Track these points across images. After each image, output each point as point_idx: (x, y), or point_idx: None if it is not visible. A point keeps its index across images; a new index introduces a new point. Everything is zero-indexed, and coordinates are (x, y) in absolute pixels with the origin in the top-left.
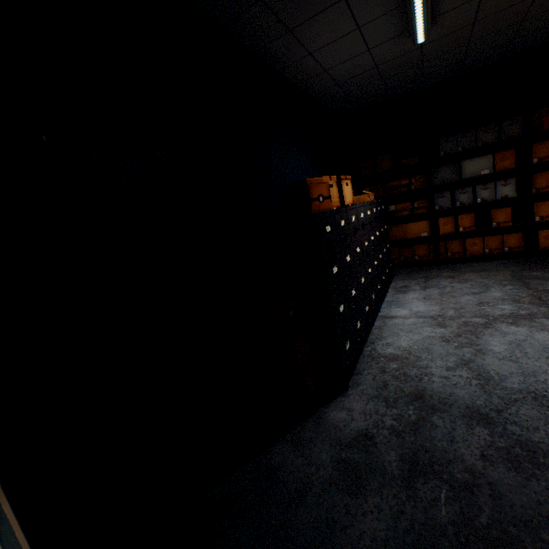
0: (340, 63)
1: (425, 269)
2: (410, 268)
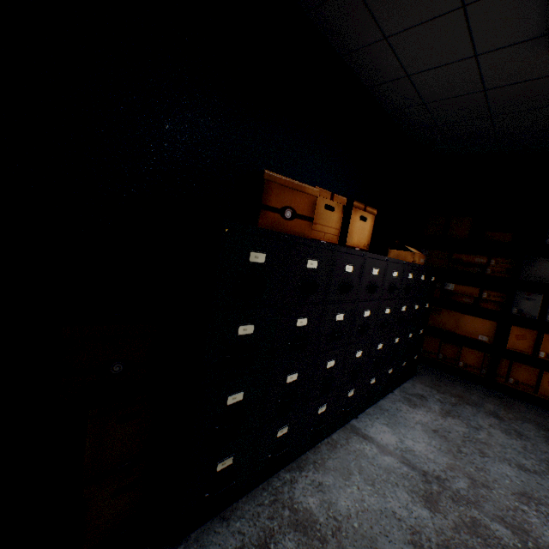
0: (429, 69)
1: (466, 385)
2: (446, 374)
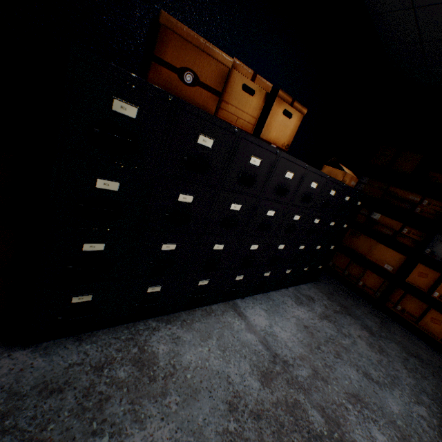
0: None
1: (357, 301)
2: (344, 287)
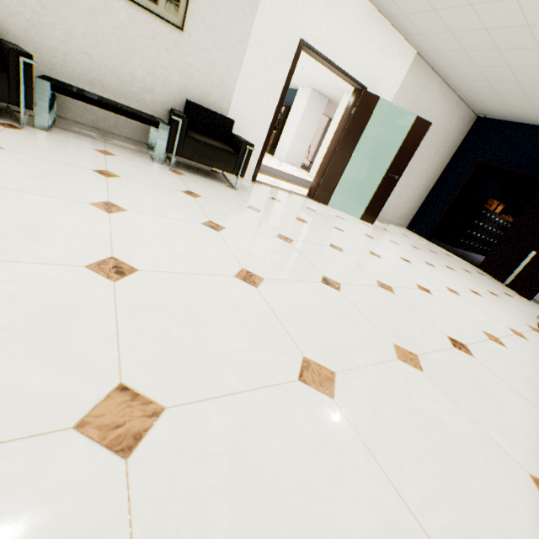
0: None
1: None
2: None
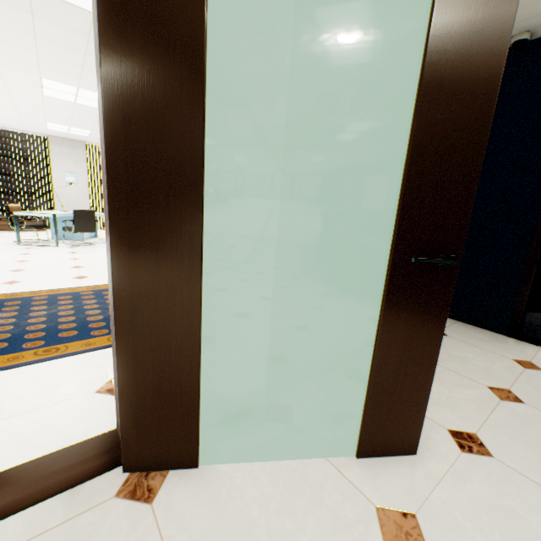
0: None
1: None
2: None
